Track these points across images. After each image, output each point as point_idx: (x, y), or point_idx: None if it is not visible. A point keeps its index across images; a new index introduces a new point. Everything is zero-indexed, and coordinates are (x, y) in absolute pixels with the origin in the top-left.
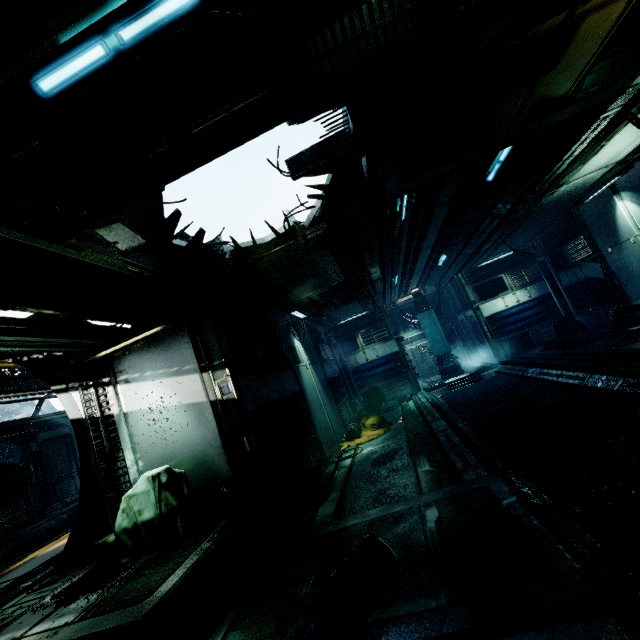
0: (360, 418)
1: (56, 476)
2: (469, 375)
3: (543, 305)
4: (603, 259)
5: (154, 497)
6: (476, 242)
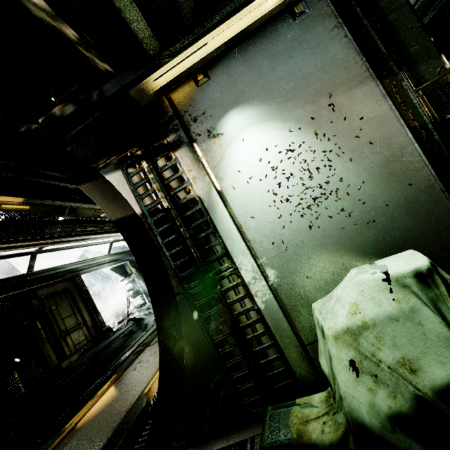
0: None
1: (64, 329)
2: None
3: None
4: None
5: (439, 324)
6: None
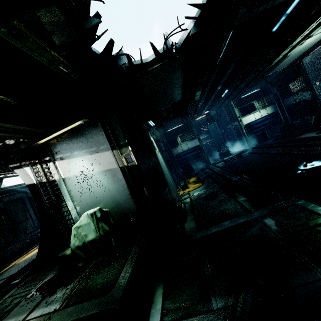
0: (185, 179)
1: (18, 220)
2: (236, 155)
3: (273, 117)
4: (312, 89)
5: (94, 226)
6: (248, 79)
